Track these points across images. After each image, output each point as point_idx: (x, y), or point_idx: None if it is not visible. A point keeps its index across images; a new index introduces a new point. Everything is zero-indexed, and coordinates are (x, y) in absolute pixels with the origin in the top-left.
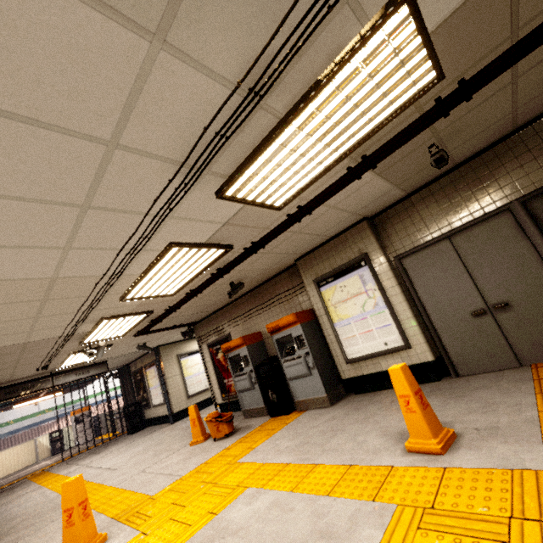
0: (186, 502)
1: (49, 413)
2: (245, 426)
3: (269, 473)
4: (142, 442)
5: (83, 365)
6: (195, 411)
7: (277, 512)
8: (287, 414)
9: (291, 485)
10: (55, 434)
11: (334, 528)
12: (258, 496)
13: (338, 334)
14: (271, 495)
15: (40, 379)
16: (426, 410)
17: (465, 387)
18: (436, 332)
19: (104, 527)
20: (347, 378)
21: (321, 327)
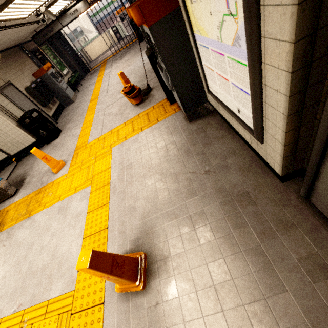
0: (82, 167)
1: (114, 4)
2: (152, 96)
3: (101, 182)
4: (131, 63)
5: (72, 1)
6: (122, 78)
7: (74, 222)
8: (170, 104)
9: (91, 208)
10: (115, 28)
11: (63, 265)
12: (85, 199)
13: (200, 55)
14: (85, 205)
15: (52, 23)
16: (113, 280)
17: (265, 234)
18: (326, 153)
19: (71, 153)
20: (211, 104)
21: (186, 28)
